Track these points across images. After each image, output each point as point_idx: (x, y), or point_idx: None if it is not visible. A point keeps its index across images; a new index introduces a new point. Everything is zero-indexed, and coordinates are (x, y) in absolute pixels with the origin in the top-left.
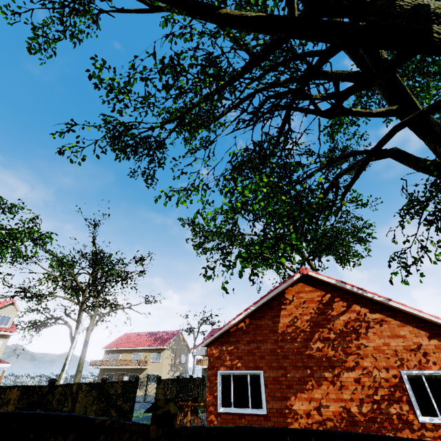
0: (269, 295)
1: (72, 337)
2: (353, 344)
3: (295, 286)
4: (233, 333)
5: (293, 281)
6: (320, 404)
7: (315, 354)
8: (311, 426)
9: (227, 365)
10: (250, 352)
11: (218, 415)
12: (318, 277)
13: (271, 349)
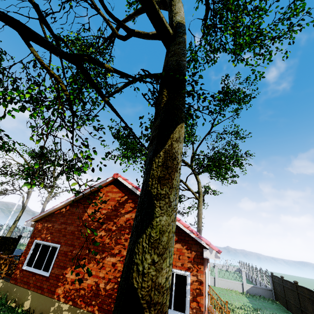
0: (86, 190)
1: (23, 203)
2: (124, 237)
3: (108, 187)
4: (56, 215)
5: (107, 182)
6: (82, 277)
7: (97, 240)
8: (70, 291)
9: (42, 237)
10: (59, 230)
11: (21, 270)
12: (122, 182)
13: (73, 230)
